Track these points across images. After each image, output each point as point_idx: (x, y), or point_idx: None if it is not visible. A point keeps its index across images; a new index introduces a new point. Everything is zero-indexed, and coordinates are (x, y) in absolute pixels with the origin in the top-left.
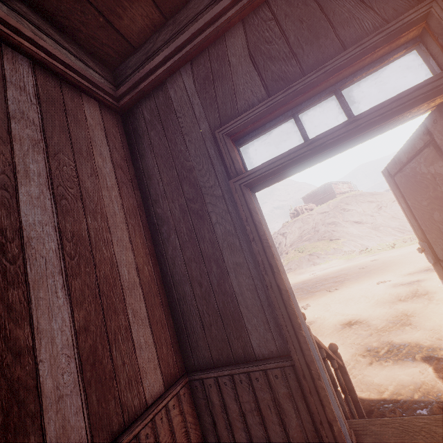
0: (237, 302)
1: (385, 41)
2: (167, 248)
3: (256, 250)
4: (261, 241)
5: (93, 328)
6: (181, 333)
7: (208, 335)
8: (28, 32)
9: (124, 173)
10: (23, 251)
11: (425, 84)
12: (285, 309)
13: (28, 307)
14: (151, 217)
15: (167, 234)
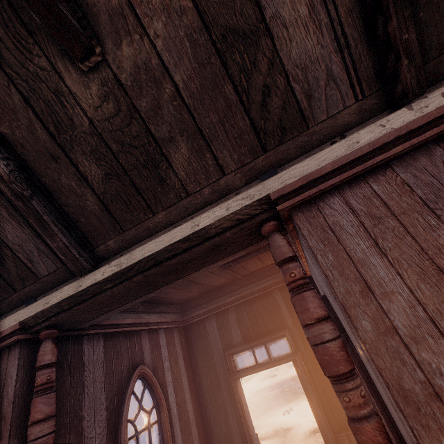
0: (232, 429)
1: (276, 337)
2: (203, 399)
3: (238, 407)
4: (240, 404)
5: (185, 441)
6: (209, 442)
7: (220, 443)
8: (164, 319)
9: (186, 361)
10: (171, 414)
11: (284, 358)
12: (248, 433)
13: (174, 435)
14: (196, 382)
15: (204, 392)
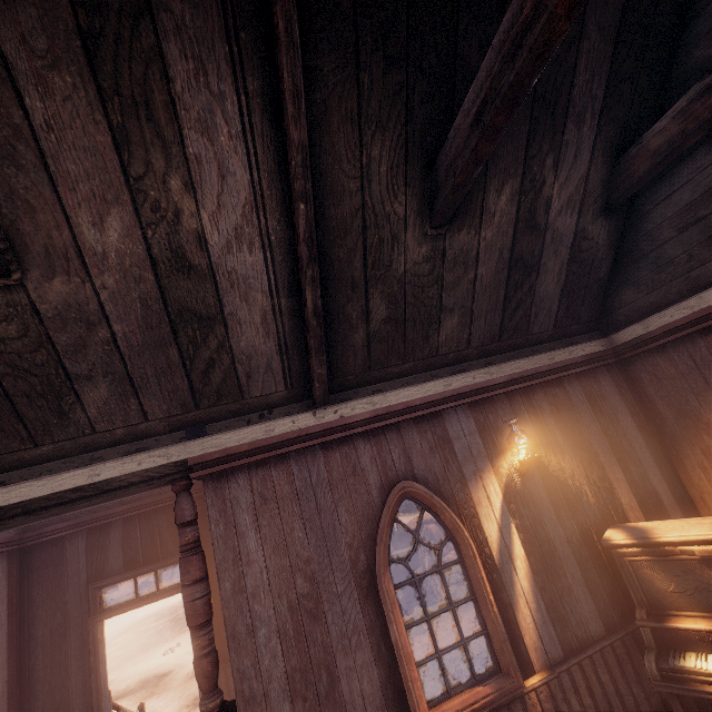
0: (72, 692)
1: (173, 562)
2: (32, 658)
3: (92, 660)
4: (96, 655)
5: None
6: None
7: None
8: None
9: (13, 604)
10: None
11: (177, 588)
12: (97, 692)
13: None
14: (25, 634)
15: (35, 648)
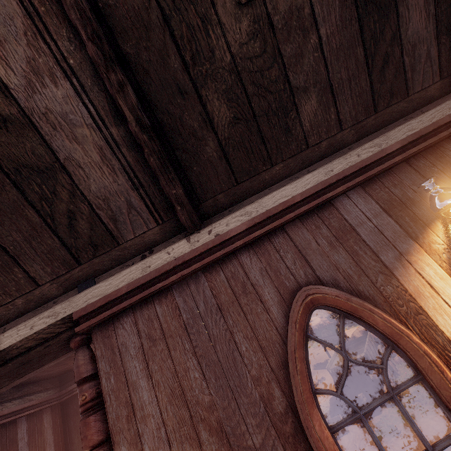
0: None
1: None
2: None
3: None
4: None
5: None
6: None
7: None
8: (27, 404)
9: (59, 446)
10: None
11: None
12: None
13: None
14: None
15: None
